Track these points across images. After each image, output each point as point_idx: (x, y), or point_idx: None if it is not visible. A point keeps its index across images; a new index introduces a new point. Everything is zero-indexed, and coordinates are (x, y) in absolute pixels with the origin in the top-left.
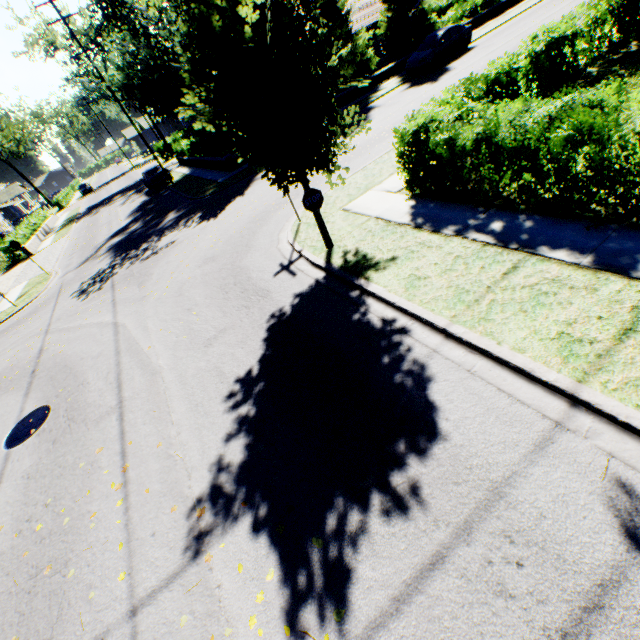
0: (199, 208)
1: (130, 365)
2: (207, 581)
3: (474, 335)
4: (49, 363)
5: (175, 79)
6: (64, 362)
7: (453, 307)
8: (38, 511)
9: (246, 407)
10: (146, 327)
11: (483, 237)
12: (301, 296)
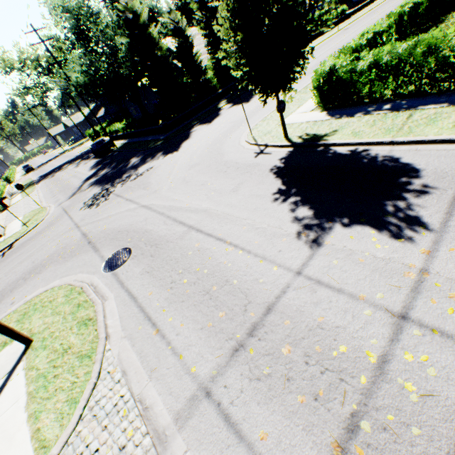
0: (157, 151)
1: (179, 214)
2: (335, 248)
3: (410, 138)
4: (100, 235)
5: (122, 78)
6: (115, 231)
7: (389, 134)
8: (175, 277)
9: (292, 199)
10: (174, 199)
11: (382, 112)
12: (284, 158)
